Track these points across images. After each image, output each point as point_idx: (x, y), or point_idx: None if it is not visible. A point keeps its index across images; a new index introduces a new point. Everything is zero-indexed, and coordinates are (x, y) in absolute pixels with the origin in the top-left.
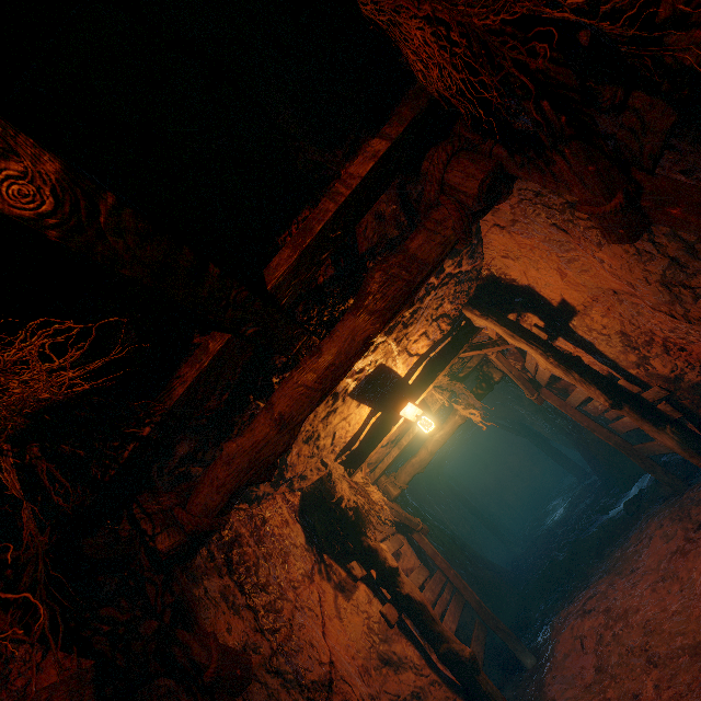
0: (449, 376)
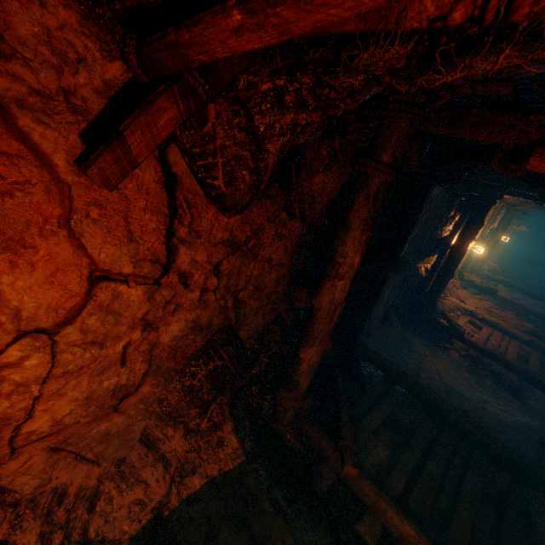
0: None
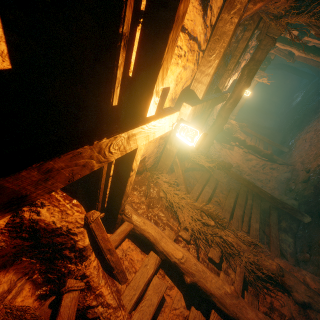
0: None
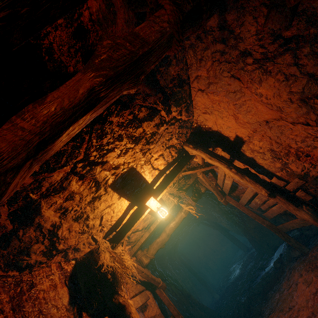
0: (177, 187)
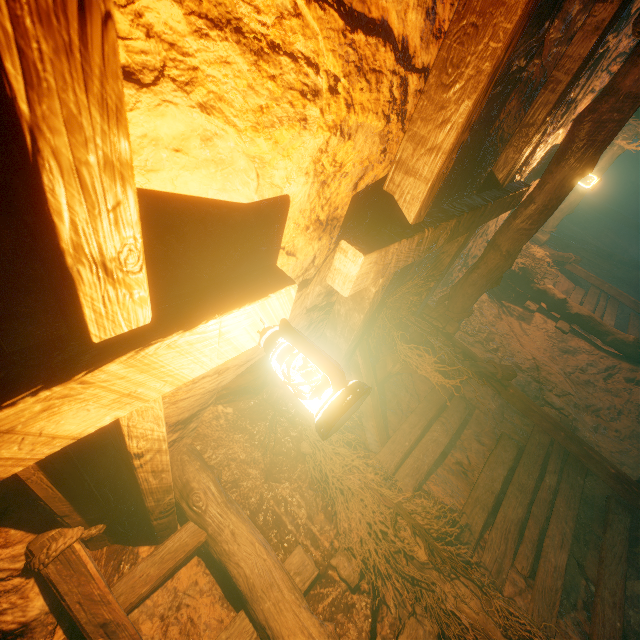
0: None
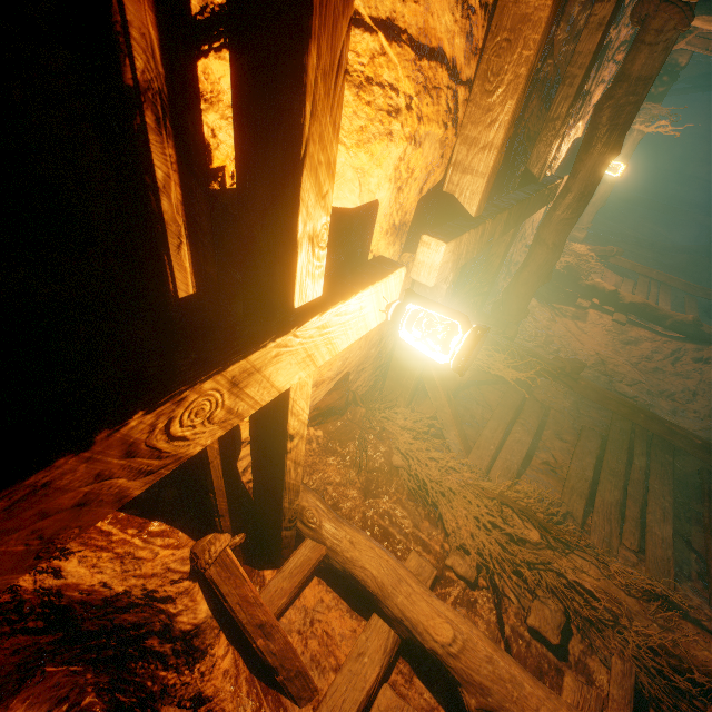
0: None
